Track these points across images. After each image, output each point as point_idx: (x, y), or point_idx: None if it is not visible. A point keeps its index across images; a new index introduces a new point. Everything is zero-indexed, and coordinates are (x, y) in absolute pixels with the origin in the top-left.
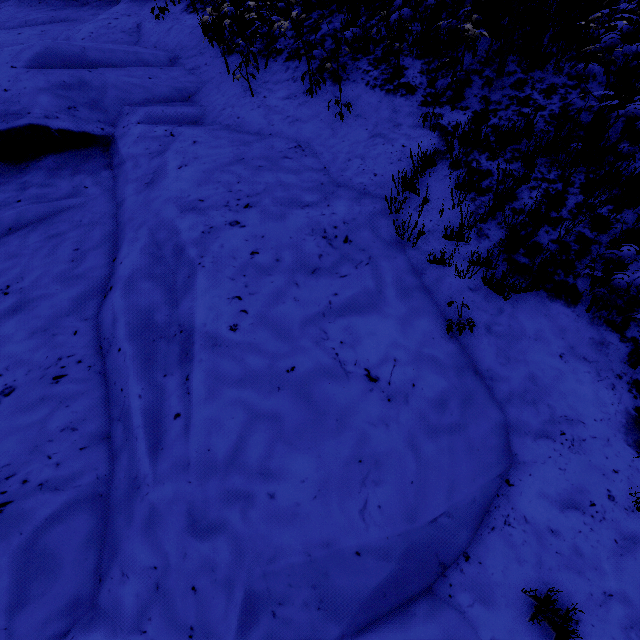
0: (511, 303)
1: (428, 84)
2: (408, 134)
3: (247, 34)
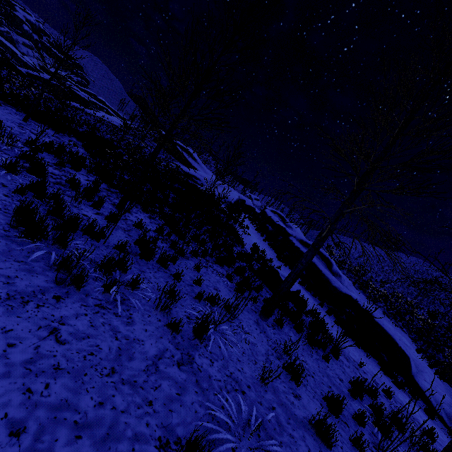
0: (444, 382)
1: (408, 334)
2: (409, 340)
3: (372, 295)
